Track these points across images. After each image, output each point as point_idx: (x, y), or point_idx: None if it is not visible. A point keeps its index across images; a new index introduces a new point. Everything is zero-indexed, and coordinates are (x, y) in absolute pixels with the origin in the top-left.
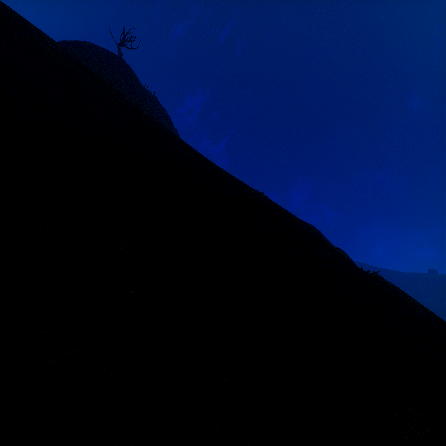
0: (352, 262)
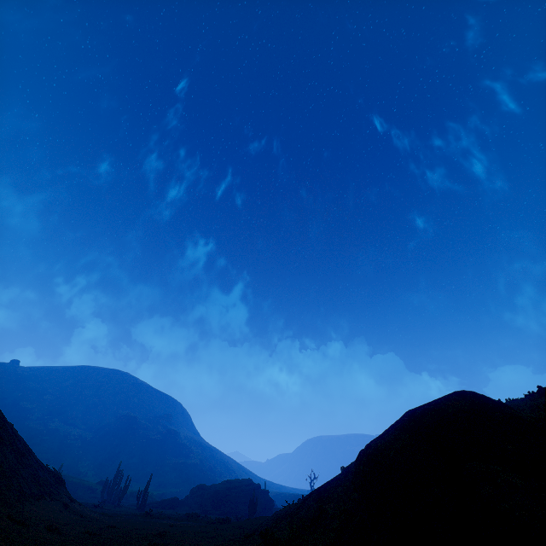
0: None
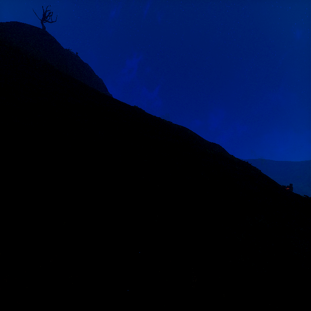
0: (225, 152)
